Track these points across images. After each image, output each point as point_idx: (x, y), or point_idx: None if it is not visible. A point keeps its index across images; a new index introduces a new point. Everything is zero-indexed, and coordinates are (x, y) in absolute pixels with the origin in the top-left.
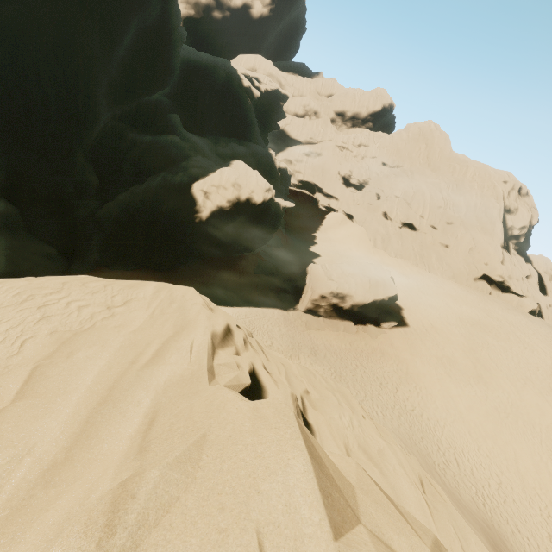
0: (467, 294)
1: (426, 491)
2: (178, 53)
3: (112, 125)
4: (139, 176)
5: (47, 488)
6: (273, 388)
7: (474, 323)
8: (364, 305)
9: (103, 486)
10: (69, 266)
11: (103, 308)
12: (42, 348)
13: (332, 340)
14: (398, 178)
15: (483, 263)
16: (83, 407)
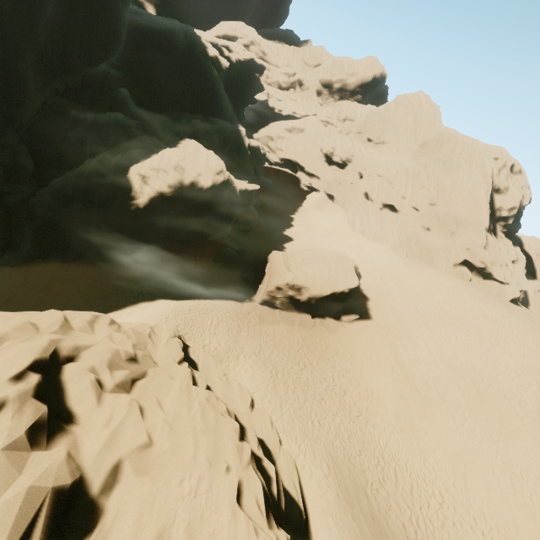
0: (443, 282)
1: None
2: (122, 17)
3: (53, 102)
4: (81, 158)
5: None
6: None
7: (445, 314)
8: (322, 298)
9: None
10: None
11: None
12: None
13: (285, 335)
14: (381, 155)
15: (465, 248)
16: None
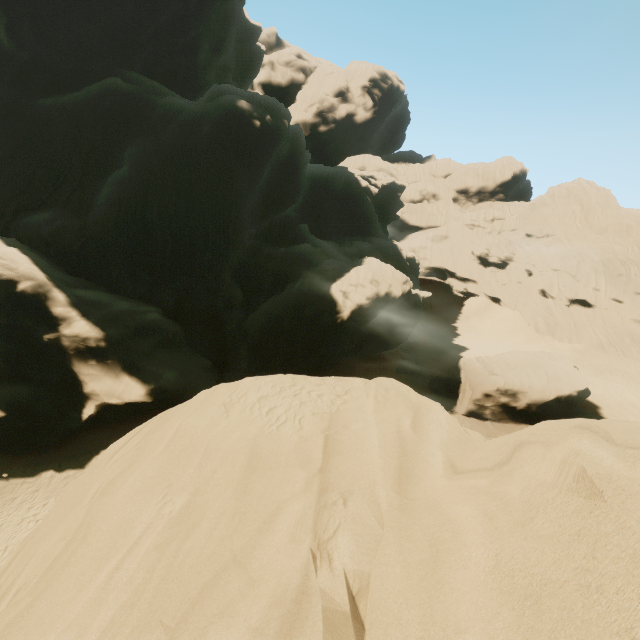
0: None
1: None
2: (304, 172)
3: (250, 243)
4: (276, 285)
5: (410, 500)
6: None
7: None
8: (544, 403)
9: (480, 482)
10: (221, 377)
11: (334, 396)
12: (316, 424)
13: None
14: (551, 248)
15: None
16: (388, 459)
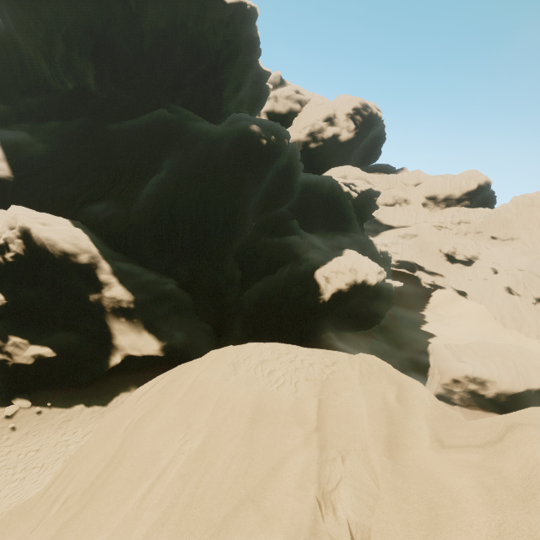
0: None
1: None
2: (297, 179)
3: (250, 233)
4: (268, 268)
5: (402, 467)
6: None
7: None
8: (514, 395)
9: (472, 456)
10: (219, 341)
11: (323, 366)
12: (309, 388)
13: None
14: (516, 250)
15: None
16: (377, 426)
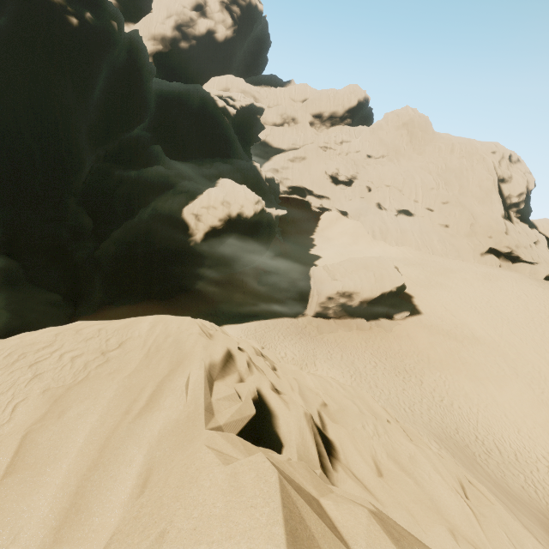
0: (476, 271)
1: (469, 495)
2: (150, 87)
3: (98, 166)
4: (130, 210)
5: None
6: (284, 411)
7: (489, 299)
8: (373, 300)
9: None
10: (75, 310)
11: (97, 354)
12: (34, 410)
13: (346, 340)
14: (385, 167)
15: (487, 237)
16: (73, 475)
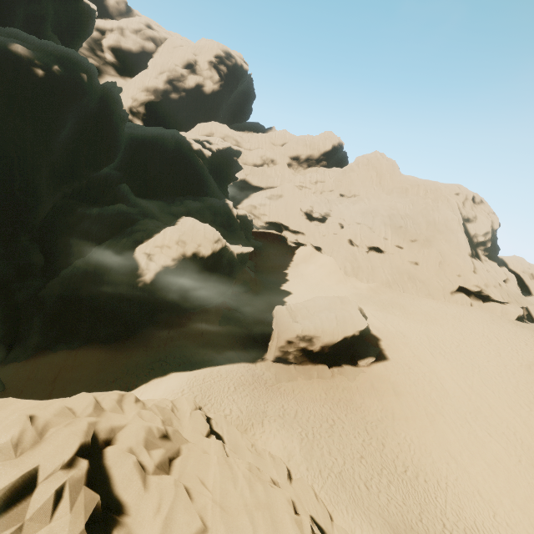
0: (446, 311)
1: None
2: (121, 131)
3: (61, 203)
4: (87, 247)
5: None
6: None
7: (459, 343)
8: (335, 345)
9: None
10: (7, 355)
11: None
12: None
13: (305, 391)
14: (355, 206)
15: (455, 275)
16: None
